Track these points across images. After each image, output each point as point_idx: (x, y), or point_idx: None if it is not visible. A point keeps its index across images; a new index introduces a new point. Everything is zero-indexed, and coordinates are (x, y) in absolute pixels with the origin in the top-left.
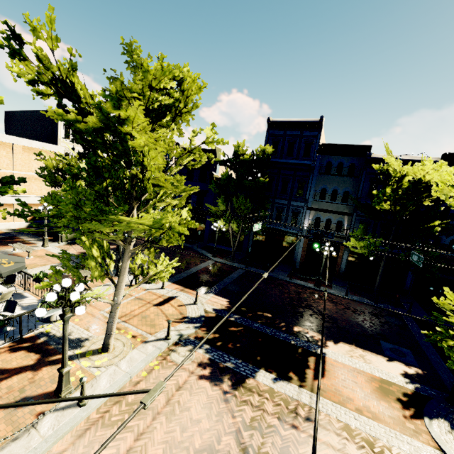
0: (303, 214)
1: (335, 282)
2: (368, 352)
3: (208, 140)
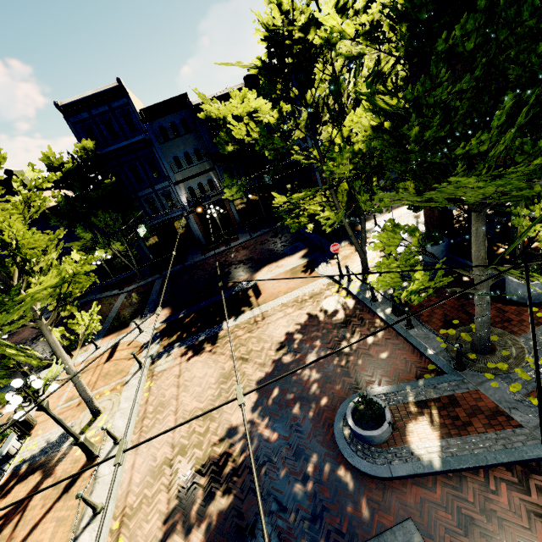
0: (174, 192)
1: (239, 233)
2: (279, 261)
3: (38, 182)
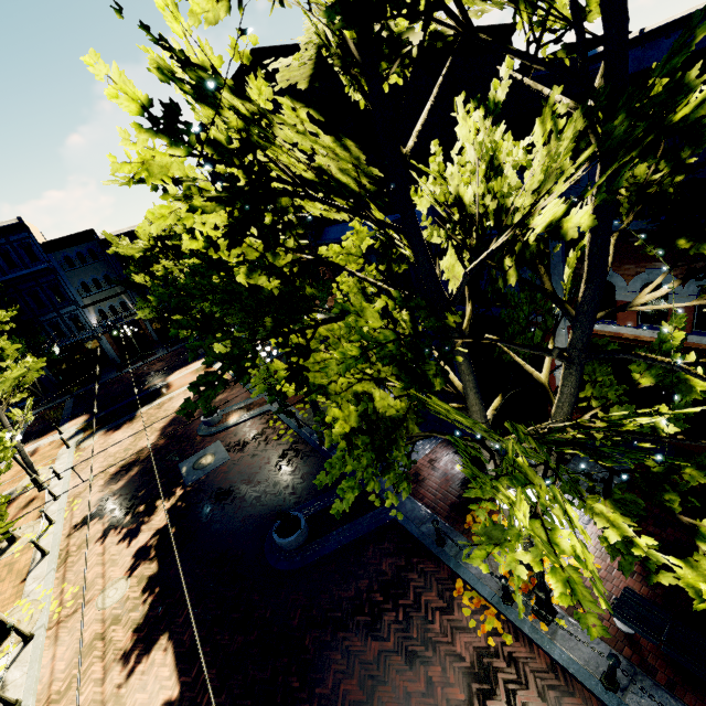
0: (83, 315)
1: (157, 350)
2: (189, 366)
3: (1, 318)
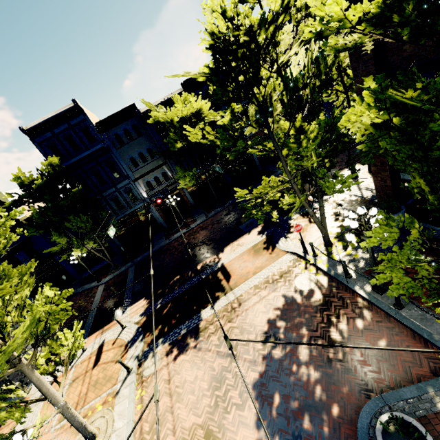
0: (135, 188)
1: (195, 214)
2: (239, 239)
3: (1, 222)
